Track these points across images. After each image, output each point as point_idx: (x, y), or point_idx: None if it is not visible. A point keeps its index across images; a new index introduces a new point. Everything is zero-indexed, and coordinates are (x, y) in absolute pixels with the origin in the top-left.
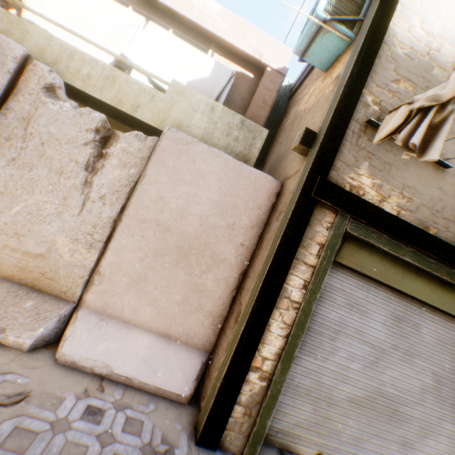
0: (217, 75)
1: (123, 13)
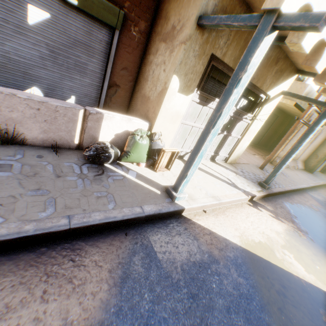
0: None
1: None
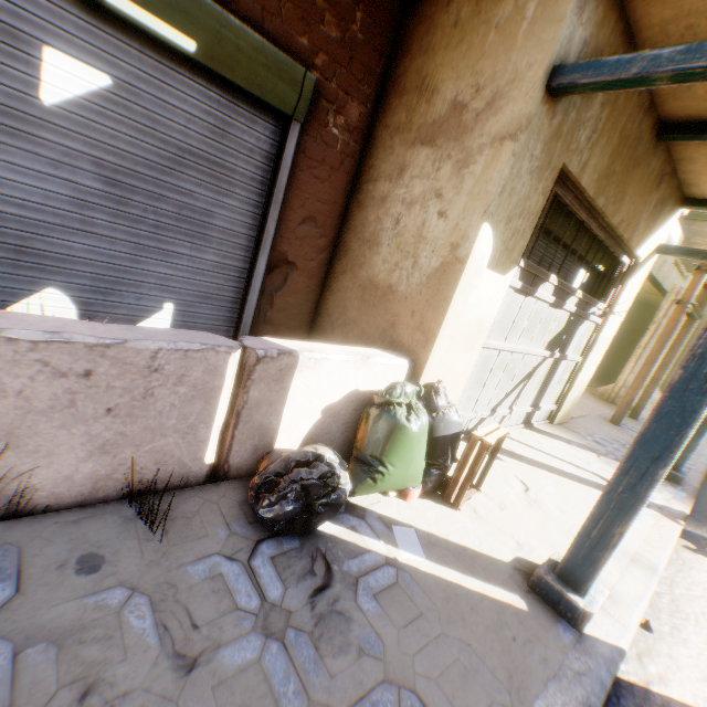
0: (677, 242)
1: None
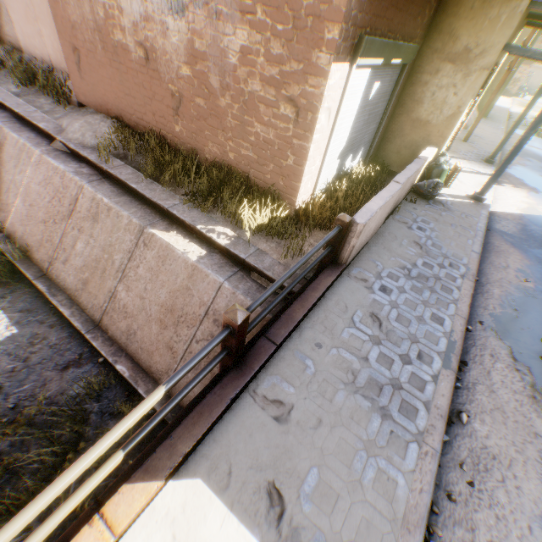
0: None
1: None
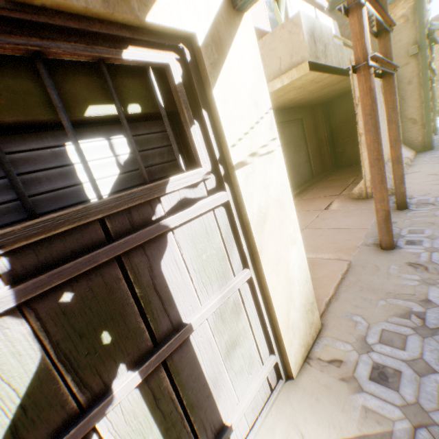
0: (335, 29)
1: (309, 9)
